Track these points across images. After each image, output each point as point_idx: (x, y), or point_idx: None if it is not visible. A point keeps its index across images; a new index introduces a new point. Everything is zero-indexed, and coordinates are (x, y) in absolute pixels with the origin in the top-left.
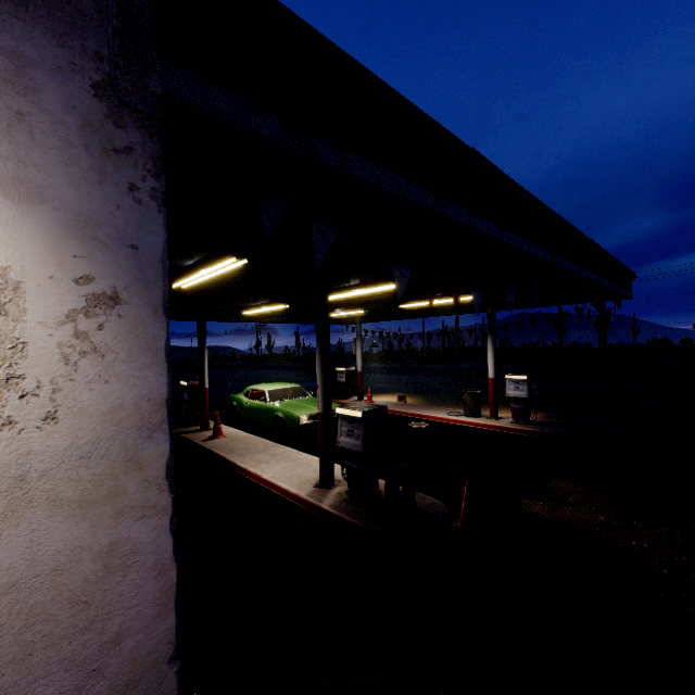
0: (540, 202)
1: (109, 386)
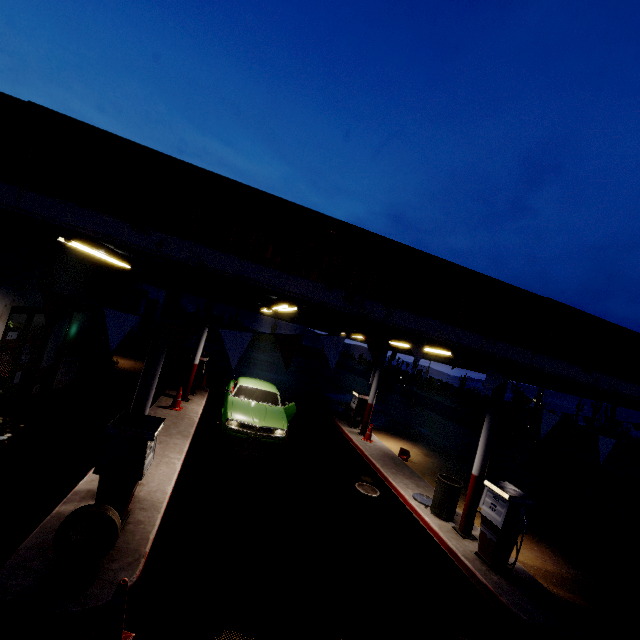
0: (290, 204)
1: None
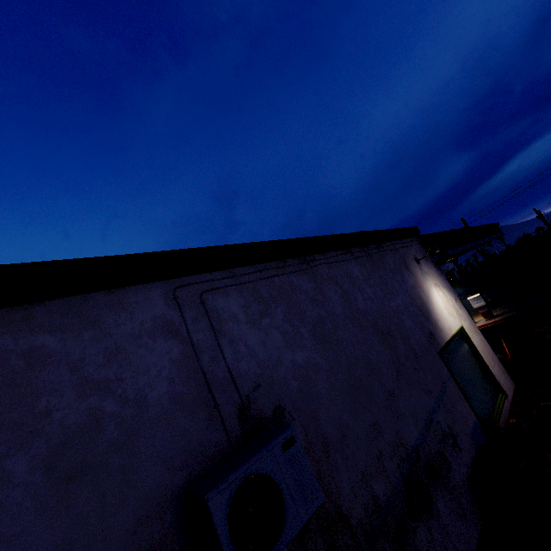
0: (465, 228)
1: (464, 313)
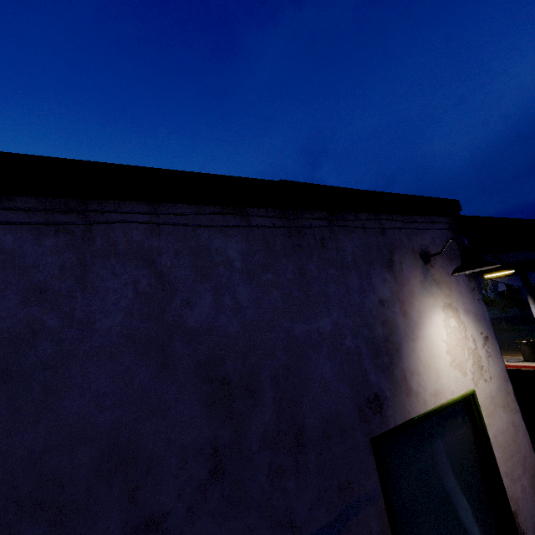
0: None
1: (495, 366)
